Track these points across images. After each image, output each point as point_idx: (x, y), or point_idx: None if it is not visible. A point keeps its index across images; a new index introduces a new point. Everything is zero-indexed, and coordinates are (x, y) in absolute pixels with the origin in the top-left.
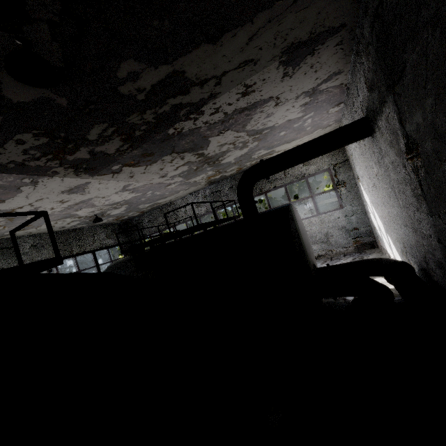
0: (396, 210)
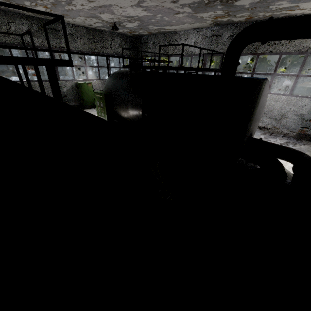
0: None
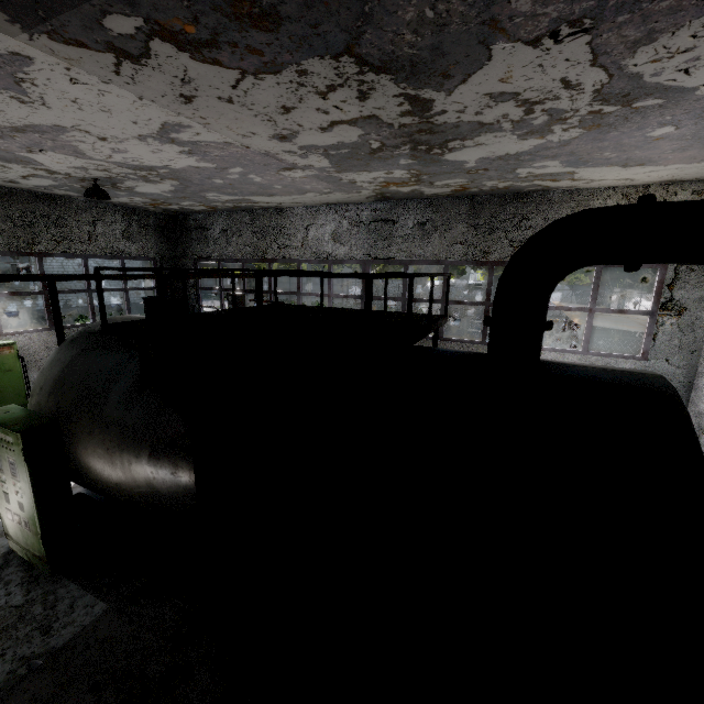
0: None
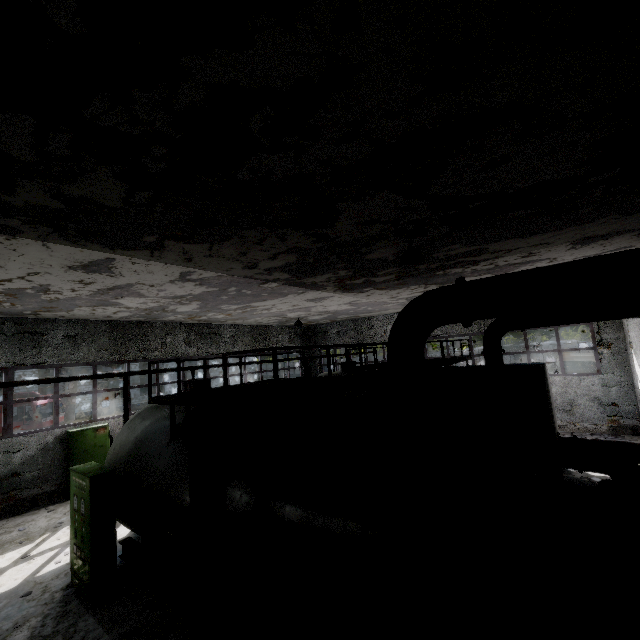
0: None
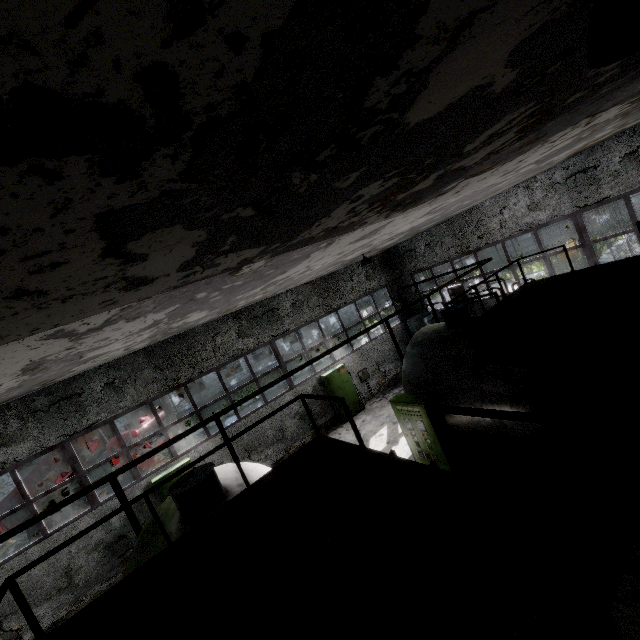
0: None
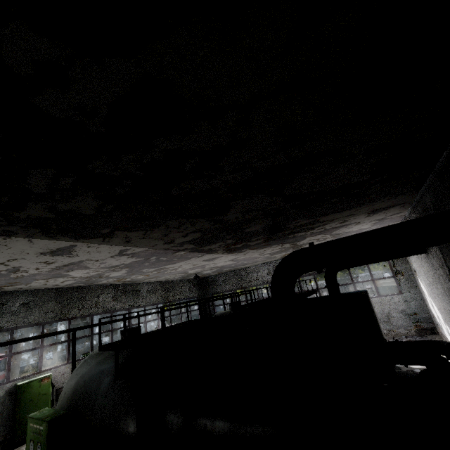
0: (449, 305)
